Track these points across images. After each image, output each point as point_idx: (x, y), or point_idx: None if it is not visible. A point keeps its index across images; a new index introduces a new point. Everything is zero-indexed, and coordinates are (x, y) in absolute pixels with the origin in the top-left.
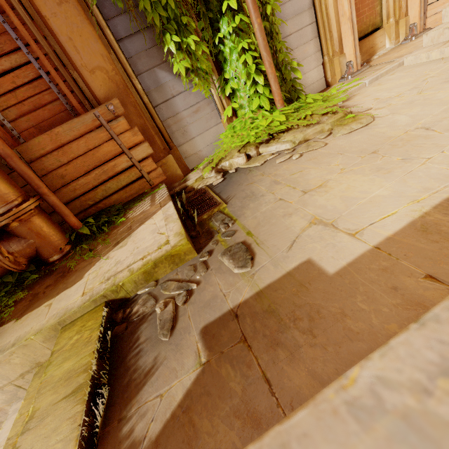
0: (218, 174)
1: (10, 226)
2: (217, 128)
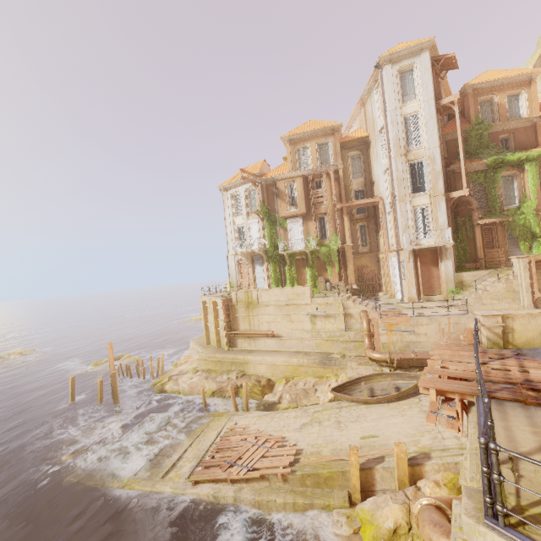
0: None
1: (480, 260)
2: None
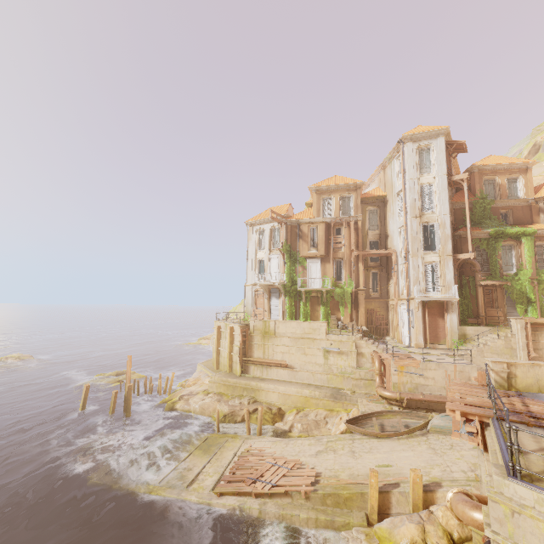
0: None
1: (481, 317)
2: None
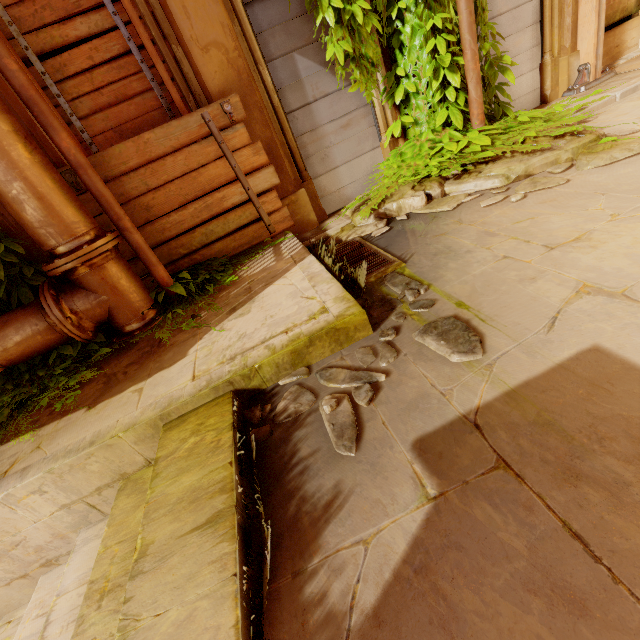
0: (379, 221)
1: (77, 273)
2: (373, 155)
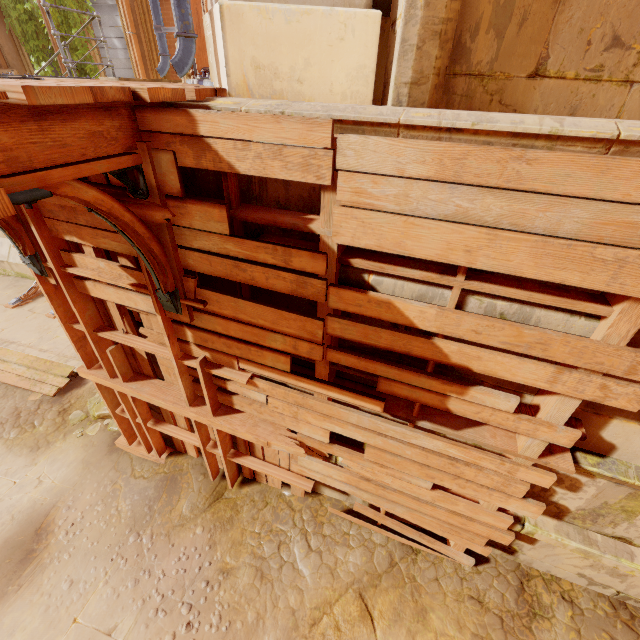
0: None
1: None
2: None
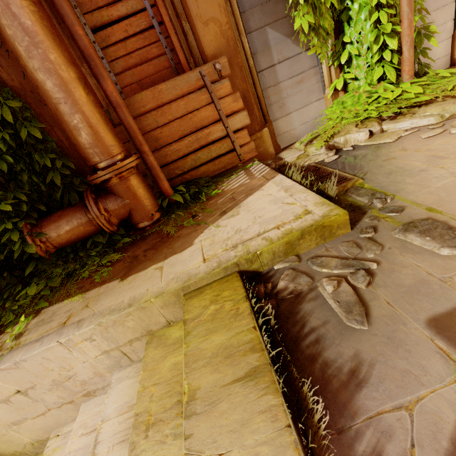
0: (329, 151)
1: (111, 182)
2: (317, 105)
